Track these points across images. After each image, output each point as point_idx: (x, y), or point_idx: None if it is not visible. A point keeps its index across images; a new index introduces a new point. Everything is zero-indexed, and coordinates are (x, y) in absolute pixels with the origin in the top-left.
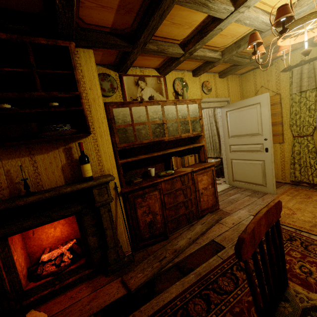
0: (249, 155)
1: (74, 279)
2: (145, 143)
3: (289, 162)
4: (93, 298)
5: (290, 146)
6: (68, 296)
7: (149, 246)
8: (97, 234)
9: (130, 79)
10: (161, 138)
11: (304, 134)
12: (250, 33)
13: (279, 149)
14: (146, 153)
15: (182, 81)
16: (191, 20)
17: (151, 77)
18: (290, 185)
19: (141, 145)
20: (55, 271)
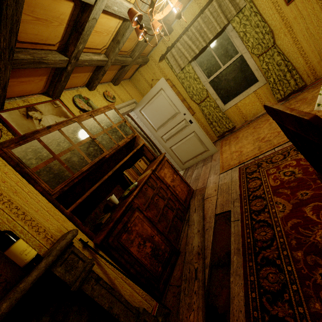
0: (181, 134)
1: None
2: (86, 171)
3: (207, 124)
4: None
5: (201, 113)
6: None
7: (169, 278)
8: None
9: (13, 114)
10: (101, 155)
11: (203, 98)
12: (121, 27)
13: (195, 120)
14: (93, 185)
15: (81, 98)
16: (58, 12)
17: (42, 103)
18: (219, 140)
19: (81, 181)
20: None
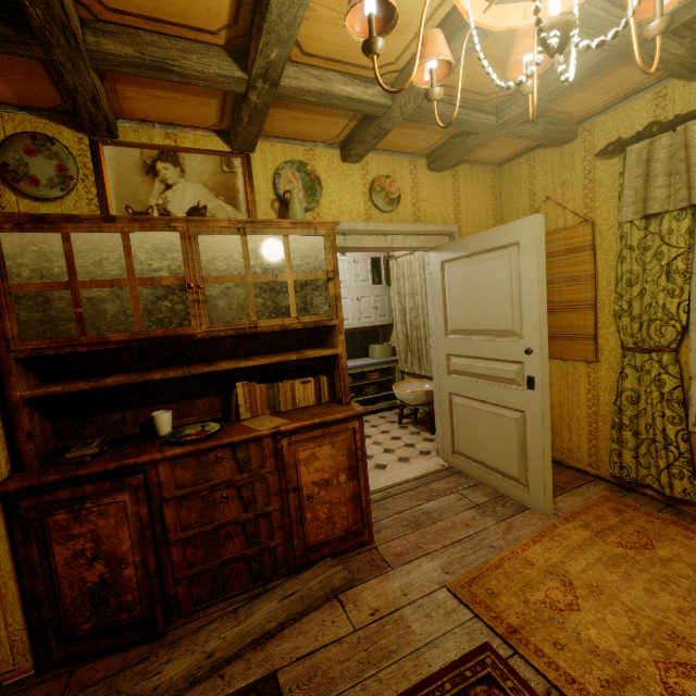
0: (490, 389)
1: None
2: (120, 343)
3: (610, 419)
4: None
5: (616, 375)
6: None
7: (92, 658)
8: None
9: (127, 155)
10: (176, 329)
11: (653, 344)
12: (450, 16)
13: (585, 379)
14: (165, 365)
15: (303, 171)
16: None
17: (200, 153)
18: (607, 486)
19: (149, 344)
20: None
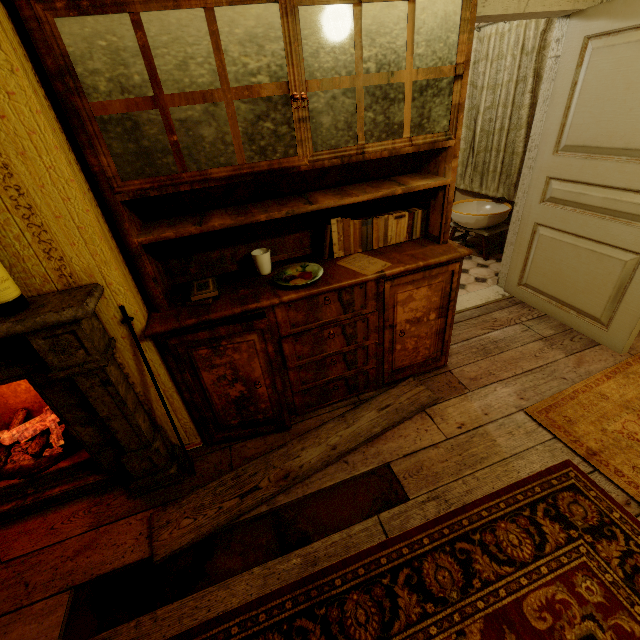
0: (601, 225)
1: (62, 491)
2: (221, 179)
3: None
4: (87, 546)
5: None
6: (48, 523)
7: (241, 439)
8: (95, 422)
9: None
10: (281, 161)
11: None
12: None
13: None
14: (253, 199)
15: None
16: None
17: None
18: None
19: None
20: (28, 469)
